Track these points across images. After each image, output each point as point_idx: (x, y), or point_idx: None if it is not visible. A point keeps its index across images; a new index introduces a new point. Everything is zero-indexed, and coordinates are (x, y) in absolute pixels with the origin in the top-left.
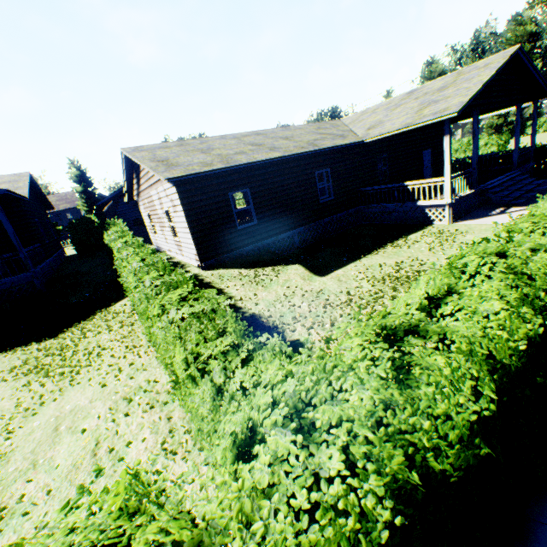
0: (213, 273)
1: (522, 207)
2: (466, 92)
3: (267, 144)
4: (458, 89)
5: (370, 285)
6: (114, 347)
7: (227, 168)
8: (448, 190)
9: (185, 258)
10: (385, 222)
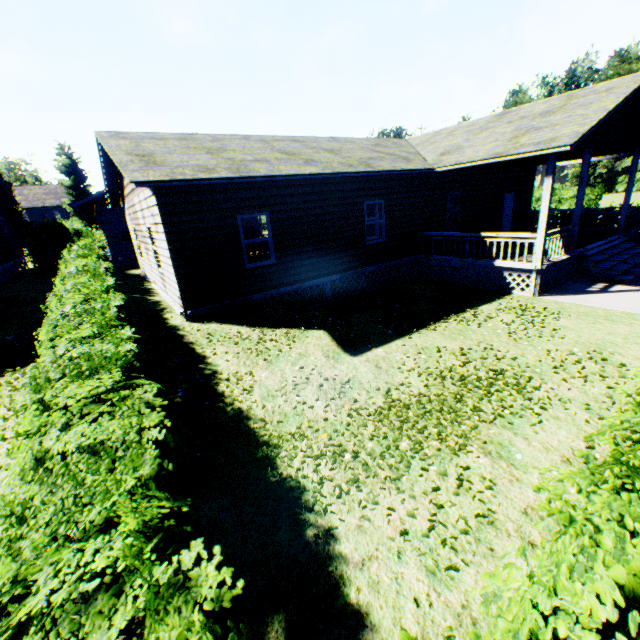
0: (201, 327)
1: (630, 286)
2: (582, 120)
3: (302, 155)
4: (570, 115)
5: (422, 384)
6: (3, 443)
7: (235, 179)
8: (539, 251)
9: (170, 298)
10: (448, 281)
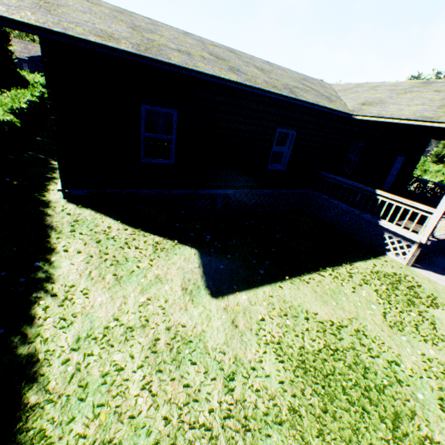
0: (73, 210)
1: None
2: None
3: (231, 63)
4: None
5: (277, 375)
6: None
7: (136, 57)
8: (430, 226)
9: None
10: (329, 221)
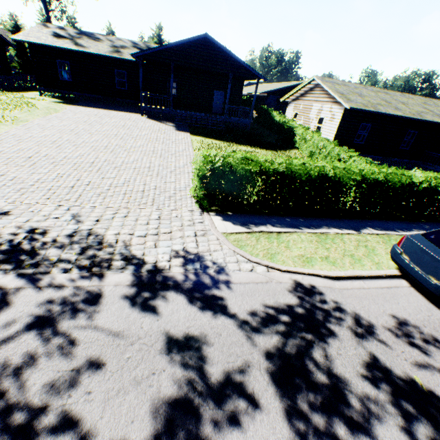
0: None
1: None
2: None
3: (392, 104)
4: None
5: None
6: None
7: (374, 112)
8: None
9: None
10: None
